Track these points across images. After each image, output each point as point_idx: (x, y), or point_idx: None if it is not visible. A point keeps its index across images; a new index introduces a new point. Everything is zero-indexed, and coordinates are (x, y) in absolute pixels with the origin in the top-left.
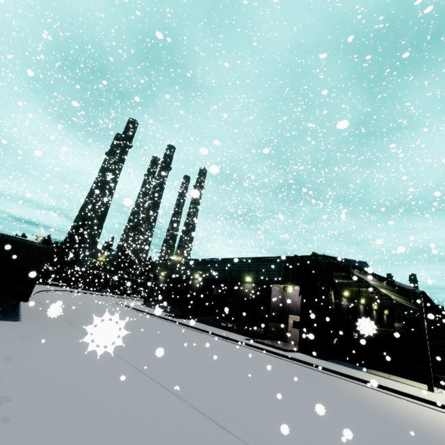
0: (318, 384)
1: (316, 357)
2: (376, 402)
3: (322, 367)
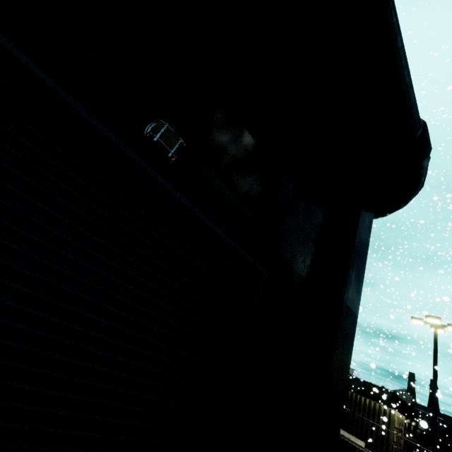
0: None
1: None
2: None
3: None
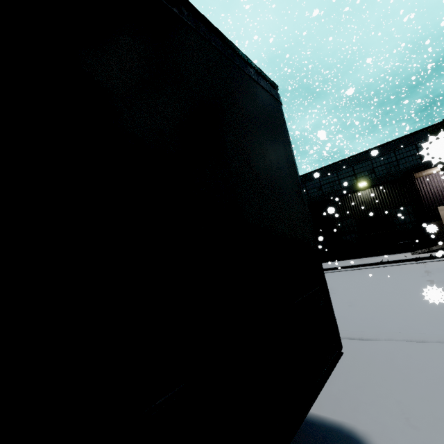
0: None
1: None
2: None
3: None
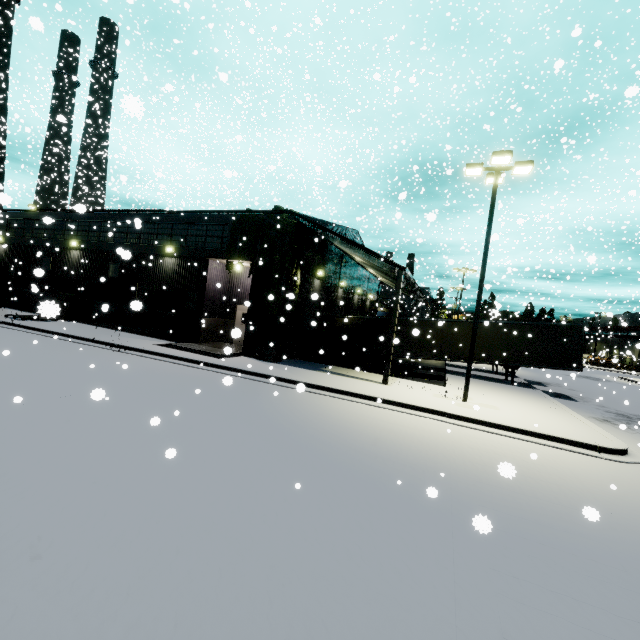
0: (238, 403)
1: (264, 360)
2: (310, 416)
3: (263, 374)
